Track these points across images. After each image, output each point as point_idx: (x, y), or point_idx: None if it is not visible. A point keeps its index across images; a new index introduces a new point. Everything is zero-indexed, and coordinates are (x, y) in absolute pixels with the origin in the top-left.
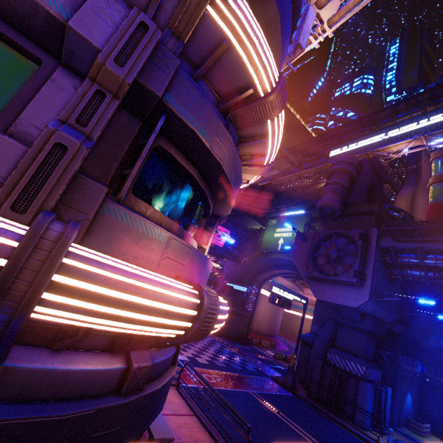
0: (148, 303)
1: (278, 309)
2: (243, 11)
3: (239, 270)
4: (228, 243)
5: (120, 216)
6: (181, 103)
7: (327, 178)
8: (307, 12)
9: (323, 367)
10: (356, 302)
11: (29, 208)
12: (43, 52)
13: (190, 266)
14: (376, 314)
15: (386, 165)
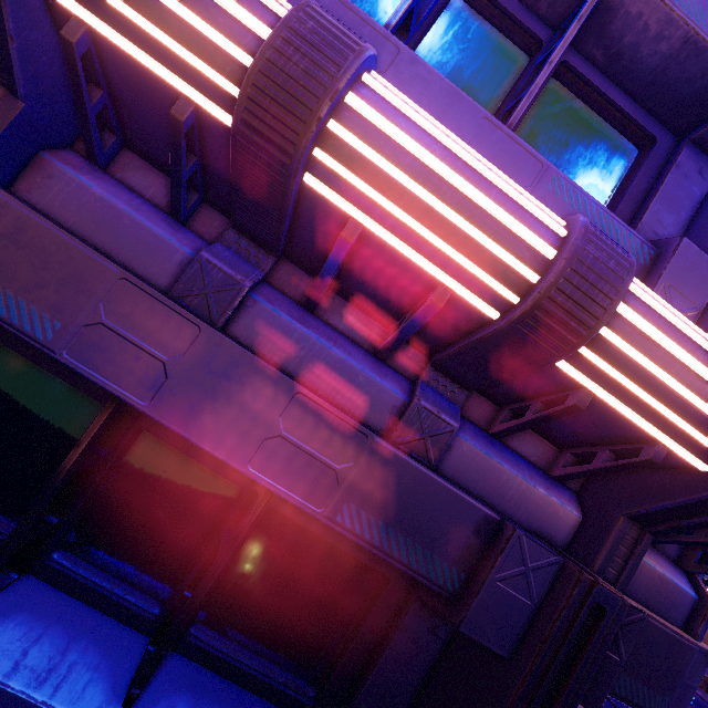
0: None
1: None
2: None
3: None
4: None
5: None
6: None
7: None
8: None
9: None
10: None
11: None
12: (659, 127)
13: None
14: None
15: None
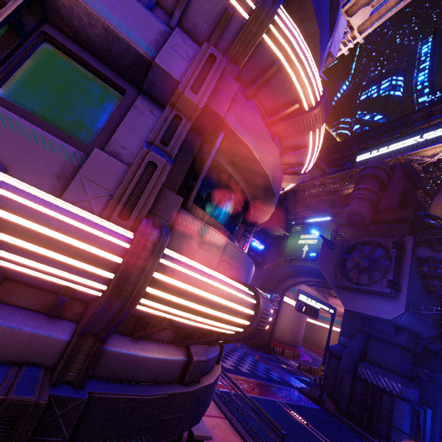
0: (219, 300)
1: (301, 318)
2: (294, 35)
3: (262, 277)
4: (251, 249)
5: (190, 222)
6: (237, 121)
7: (355, 184)
8: (338, 21)
9: (353, 381)
10: (390, 314)
11: (130, 215)
12: (127, 84)
13: (240, 269)
14: (412, 328)
15: (419, 169)
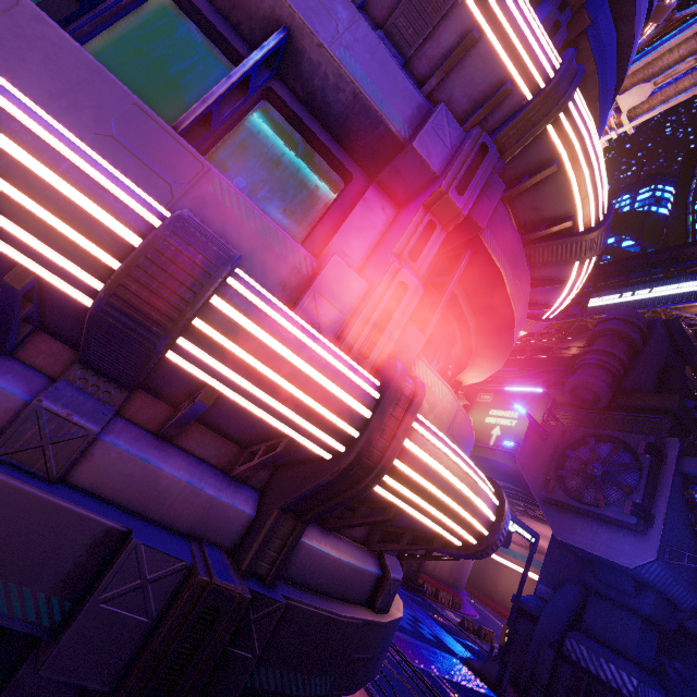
0: (467, 492)
1: None
2: (588, 128)
3: None
4: None
5: (423, 372)
6: (494, 236)
7: (588, 343)
8: None
9: (557, 661)
10: (631, 559)
11: (372, 353)
12: (355, 166)
13: (463, 450)
14: (664, 588)
15: (689, 333)
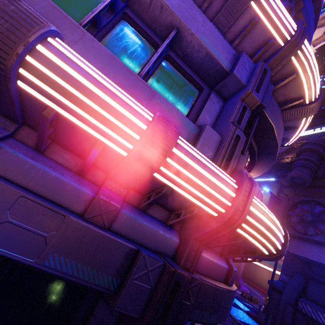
0: (275, 229)
1: None
2: (311, 55)
3: None
4: None
5: None
6: (269, 110)
7: (297, 155)
8: None
9: (295, 313)
10: None
11: (228, 167)
12: (204, 84)
13: None
14: None
15: None
